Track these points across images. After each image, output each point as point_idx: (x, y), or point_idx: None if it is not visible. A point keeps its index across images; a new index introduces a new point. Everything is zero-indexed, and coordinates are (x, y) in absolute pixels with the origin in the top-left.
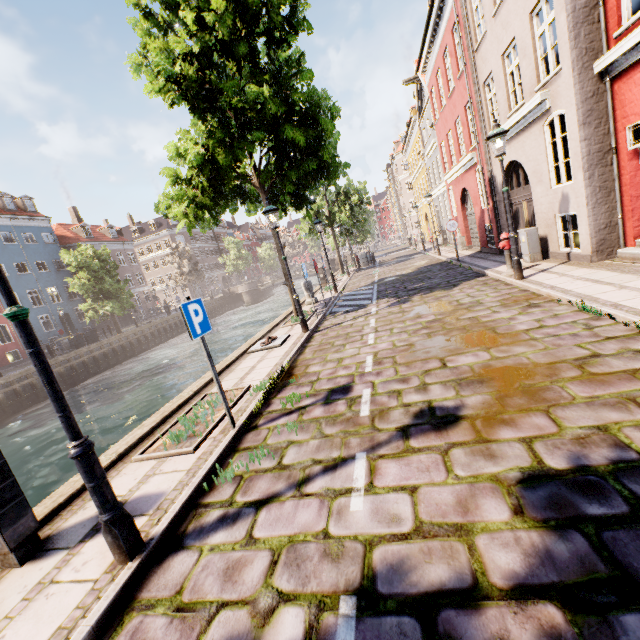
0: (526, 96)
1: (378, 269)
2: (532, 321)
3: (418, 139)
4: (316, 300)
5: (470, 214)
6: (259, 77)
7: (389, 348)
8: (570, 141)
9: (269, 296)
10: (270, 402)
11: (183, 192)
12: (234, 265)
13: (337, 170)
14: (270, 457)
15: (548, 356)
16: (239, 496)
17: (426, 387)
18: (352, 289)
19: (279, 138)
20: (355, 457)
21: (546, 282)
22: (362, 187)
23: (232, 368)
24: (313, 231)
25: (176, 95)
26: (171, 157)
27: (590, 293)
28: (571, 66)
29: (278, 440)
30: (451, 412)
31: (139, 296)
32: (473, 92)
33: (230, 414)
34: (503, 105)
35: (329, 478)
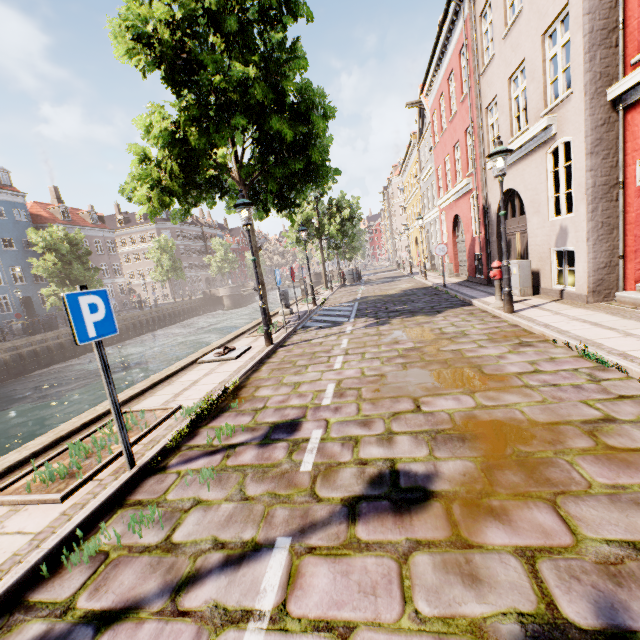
0: (530, 121)
1: (363, 287)
2: (525, 363)
3: (416, 163)
4: (291, 311)
5: (460, 241)
6: (246, 56)
7: (356, 376)
8: (575, 170)
9: (251, 302)
10: (197, 432)
11: (147, 172)
12: (219, 267)
13: (326, 175)
14: (160, 524)
15: (548, 412)
16: (84, 596)
17: (392, 437)
18: (332, 304)
19: (264, 128)
20: (274, 545)
21: (539, 319)
22: (355, 202)
23: (172, 380)
24: (300, 240)
25: (148, 60)
26: (145, 136)
27: (591, 337)
28: (583, 90)
29: (182, 495)
30: (420, 483)
31: (113, 287)
32: (475, 116)
33: (128, 449)
34: (505, 130)
35: (225, 582)
